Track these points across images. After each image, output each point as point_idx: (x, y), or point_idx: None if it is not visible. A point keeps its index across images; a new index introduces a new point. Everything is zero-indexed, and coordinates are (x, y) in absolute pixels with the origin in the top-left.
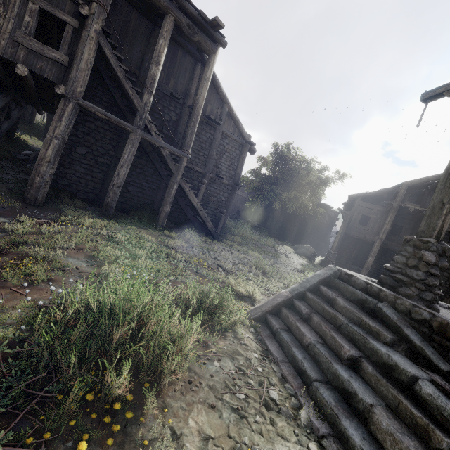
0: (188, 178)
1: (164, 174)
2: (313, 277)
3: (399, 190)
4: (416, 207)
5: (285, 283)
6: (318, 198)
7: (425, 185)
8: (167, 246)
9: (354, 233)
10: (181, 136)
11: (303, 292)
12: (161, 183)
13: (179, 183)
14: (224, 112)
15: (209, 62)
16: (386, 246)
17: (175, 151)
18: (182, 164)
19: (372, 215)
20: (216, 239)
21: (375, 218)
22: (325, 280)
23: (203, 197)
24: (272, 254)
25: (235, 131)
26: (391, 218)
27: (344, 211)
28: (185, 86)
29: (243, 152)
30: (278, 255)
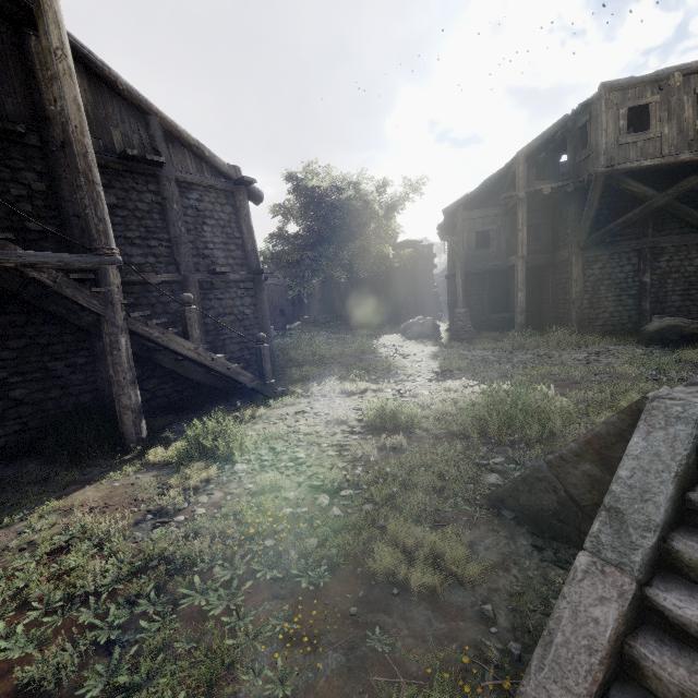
0: (153, 304)
1: (87, 321)
2: (640, 469)
3: (516, 169)
4: (551, 184)
5: (455, 428)
6: (391, 237)
7: (544, 147)
8: (164, 511)
9: (477, 266)
10: (81, 221)
11: (656, 546)
12: (94, 345)
13: (129, 328)
14: (157, 134)
15: (40, 4)
16: (528, 265)
17: (73, 261)
18: (110, 283)
19: (489, 227)
20: (273, 395)
21: (495, 229)
22: (688, 465)
23: (206, 328)
24: (381, 366)
25: (201, 168)
26: (523, 218)
27: (451, 238)
28: (22, 98)
29: (241, 206)
30: (390, 363)
